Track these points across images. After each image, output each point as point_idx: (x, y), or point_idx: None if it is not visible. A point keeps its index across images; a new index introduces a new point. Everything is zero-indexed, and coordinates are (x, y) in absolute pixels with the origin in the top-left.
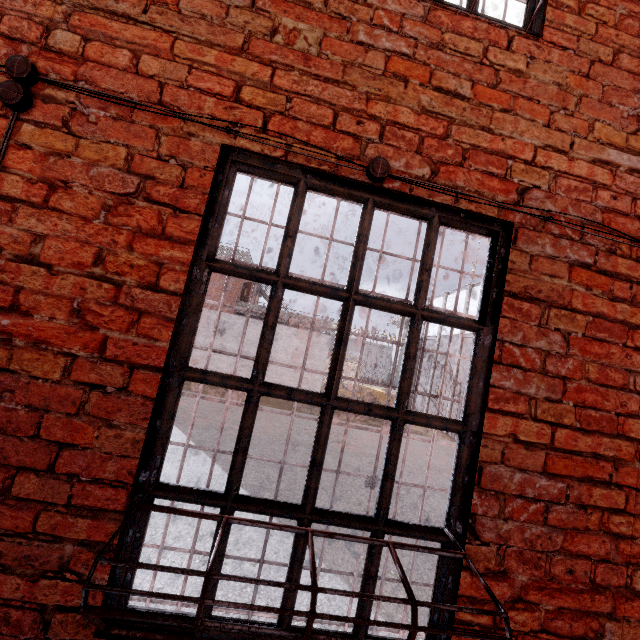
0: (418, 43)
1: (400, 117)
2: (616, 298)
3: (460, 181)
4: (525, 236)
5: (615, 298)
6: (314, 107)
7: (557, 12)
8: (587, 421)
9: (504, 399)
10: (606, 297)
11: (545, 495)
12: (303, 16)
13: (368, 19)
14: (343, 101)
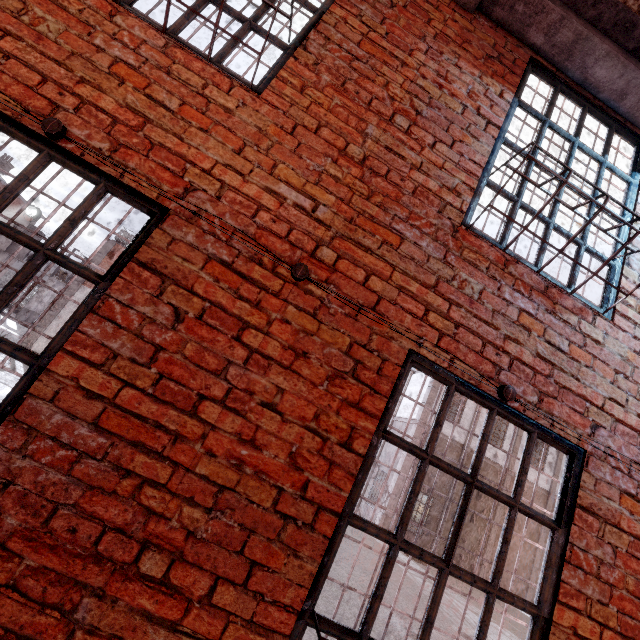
0: (149, 62)
1: (104, 103)
2: (242, 297)
3: (135, 164)
4: (176, 223)
5: (241, 297)
6: (28, 71)
7: (282, 84)
8: (164, 391)
9: (86, 345)
10: (233, 293)
11: (85, 446)
12: (56, 13)
13: (113, 33)
14: (57, 76)
